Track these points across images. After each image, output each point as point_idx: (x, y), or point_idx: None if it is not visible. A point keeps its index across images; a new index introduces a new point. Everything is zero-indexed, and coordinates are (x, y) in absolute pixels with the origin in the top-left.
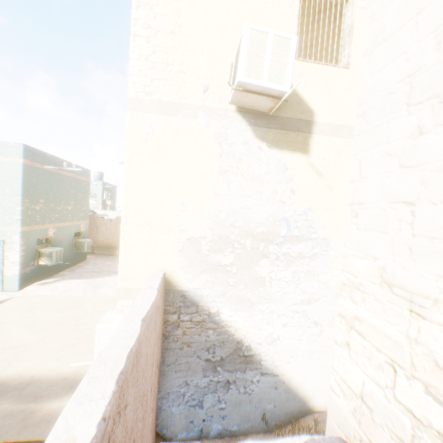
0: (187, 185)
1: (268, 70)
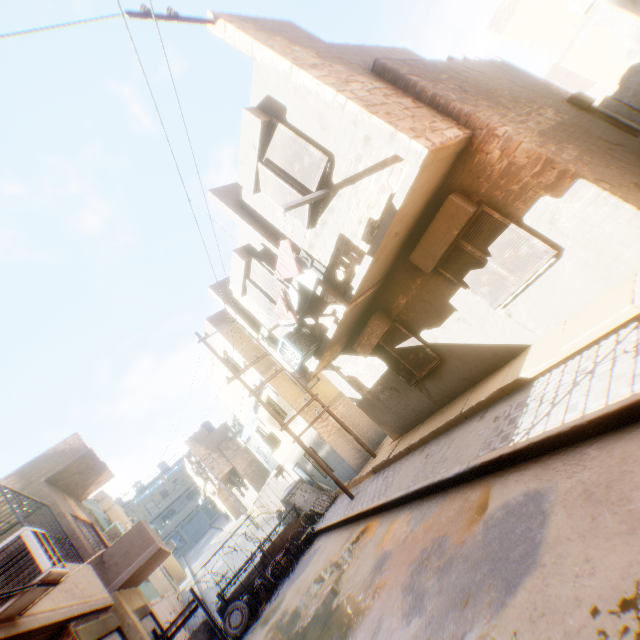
0: (602, 49)
1: (586, 0)
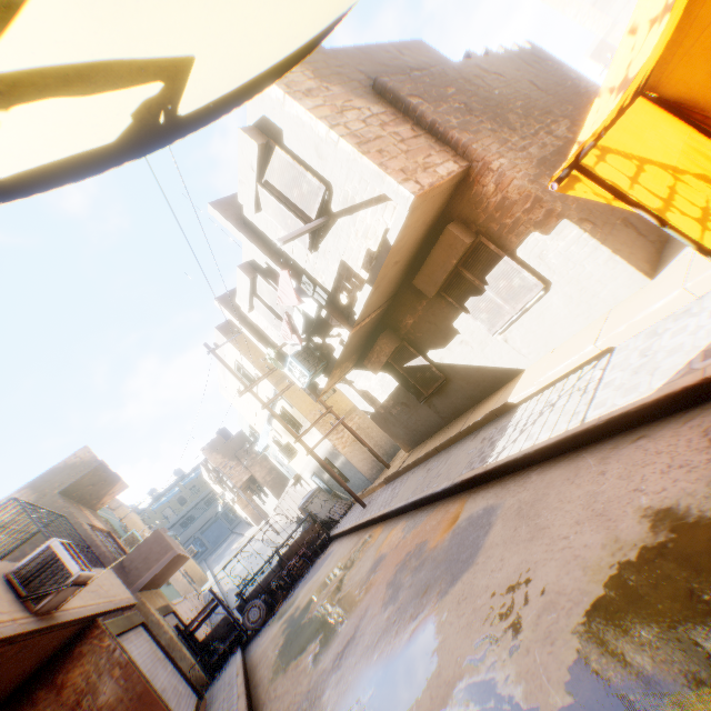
0: None
1: None
